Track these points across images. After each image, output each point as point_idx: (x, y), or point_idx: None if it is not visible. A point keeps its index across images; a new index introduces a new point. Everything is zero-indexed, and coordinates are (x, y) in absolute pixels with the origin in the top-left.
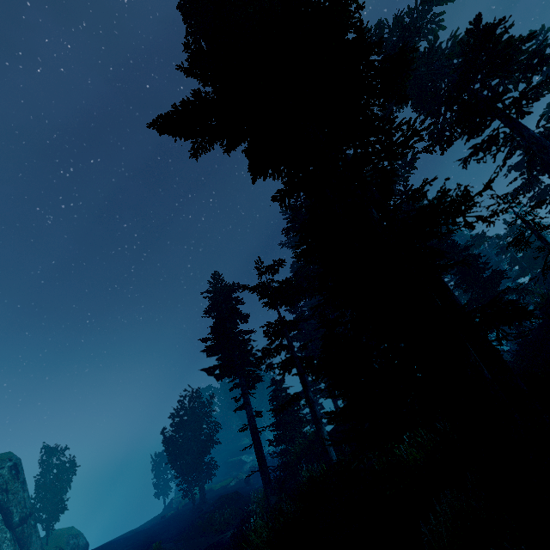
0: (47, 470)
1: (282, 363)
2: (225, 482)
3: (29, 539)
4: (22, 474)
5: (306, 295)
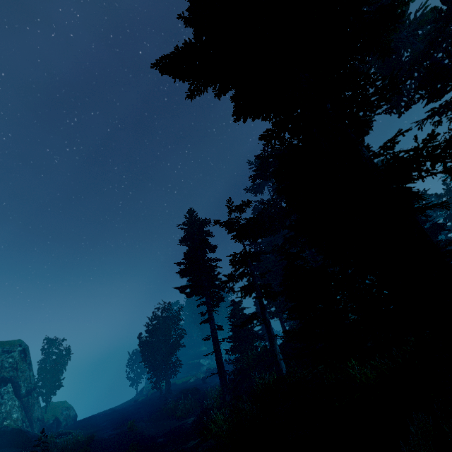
0: (48, 356)
1: (244, 287)
2: (186, 379)
3: (32, 407)
4: (29, 358)
5: (263, 234)
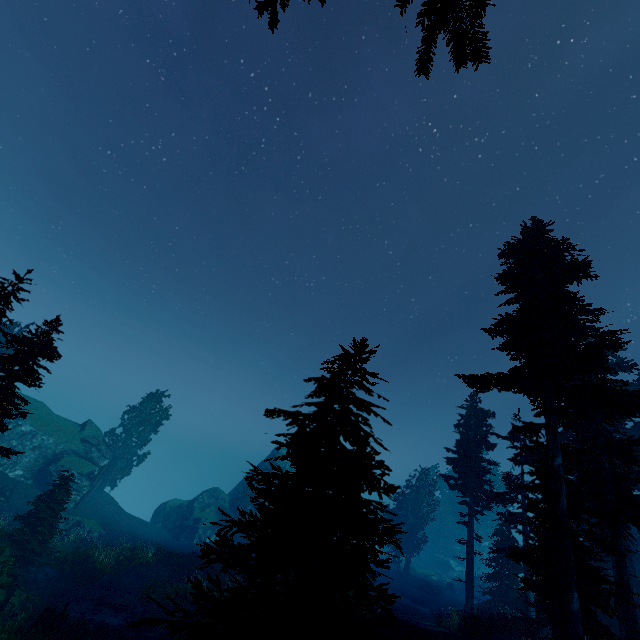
0: None
1: (509, 515)
2: (427, 571)
3: None
4: None
5: None
